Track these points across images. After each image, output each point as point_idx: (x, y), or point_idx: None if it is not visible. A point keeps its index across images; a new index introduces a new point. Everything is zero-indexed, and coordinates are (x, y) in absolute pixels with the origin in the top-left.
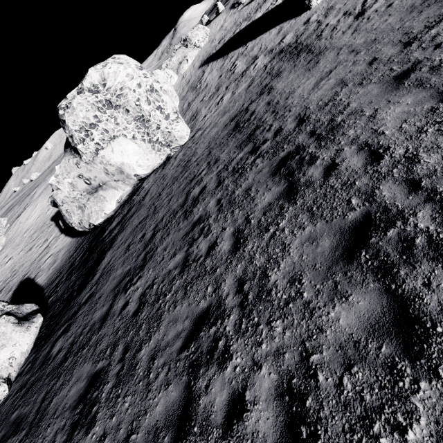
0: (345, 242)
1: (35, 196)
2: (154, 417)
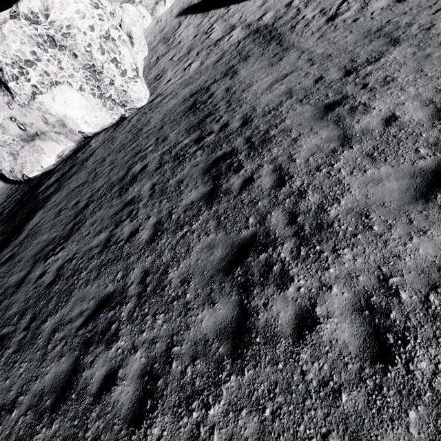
0: (231, 256)
1: None
2: (42, 383)
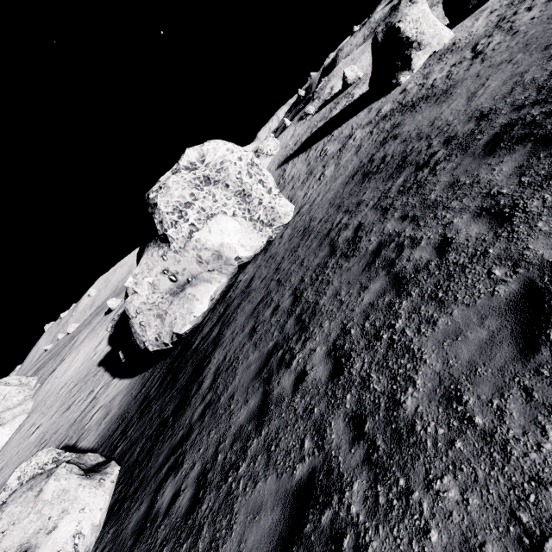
0: None
1: (77, 343)
2: None
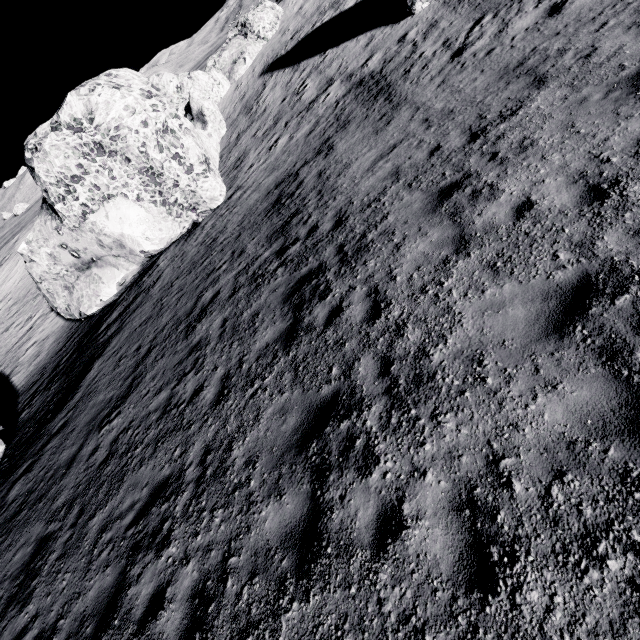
0: (307, 425)
1: (17, 246)
2: (85, 602)
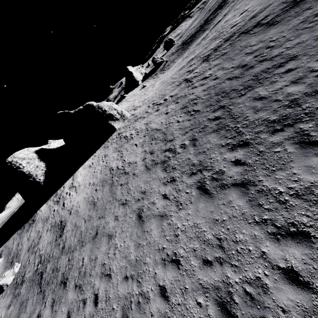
0: None
1: None
2: None
